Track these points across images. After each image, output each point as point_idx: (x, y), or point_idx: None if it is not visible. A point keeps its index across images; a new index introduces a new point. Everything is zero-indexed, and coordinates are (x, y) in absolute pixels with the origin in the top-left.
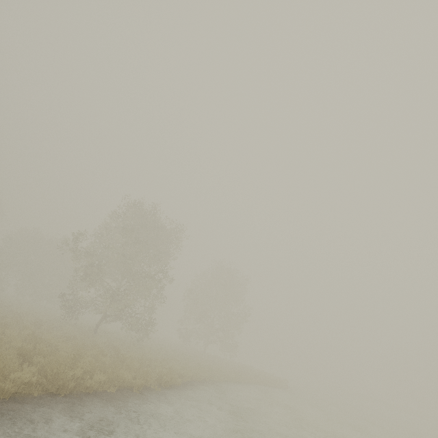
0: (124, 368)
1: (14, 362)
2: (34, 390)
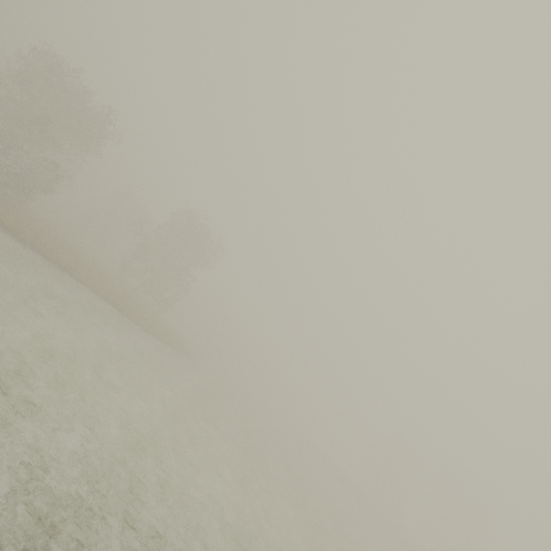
0: None
1: None
2: None
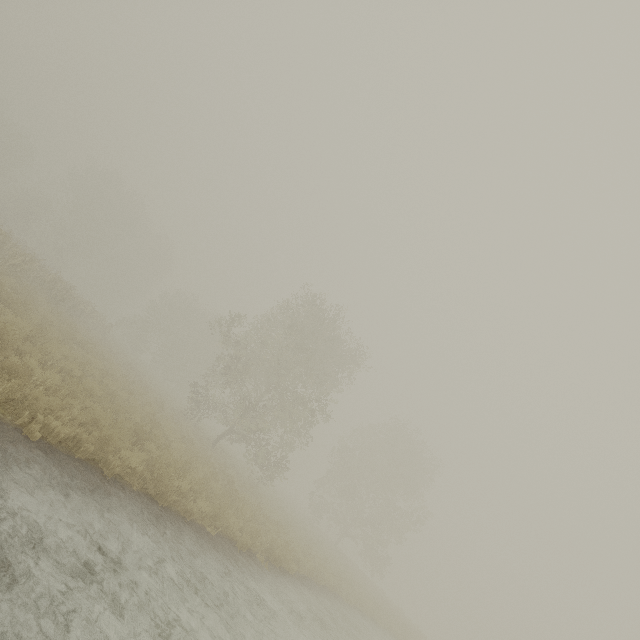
0: (232, 509)
1: (128, 437)
2: (136, 482)
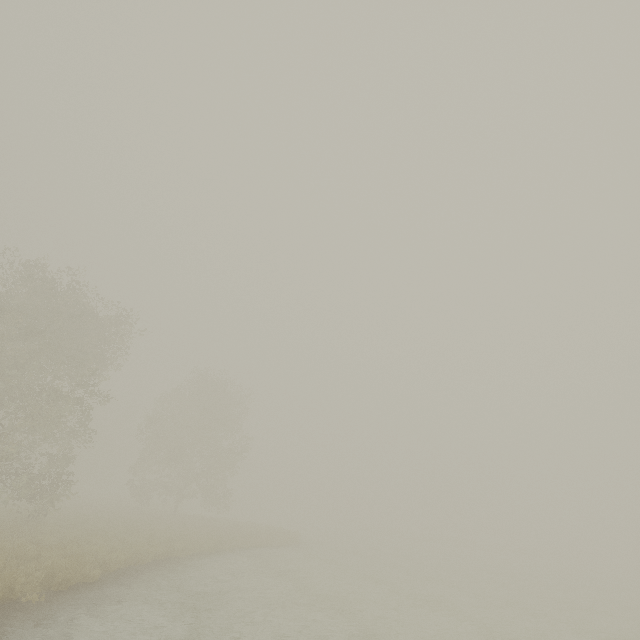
0: None
1: None
2: None
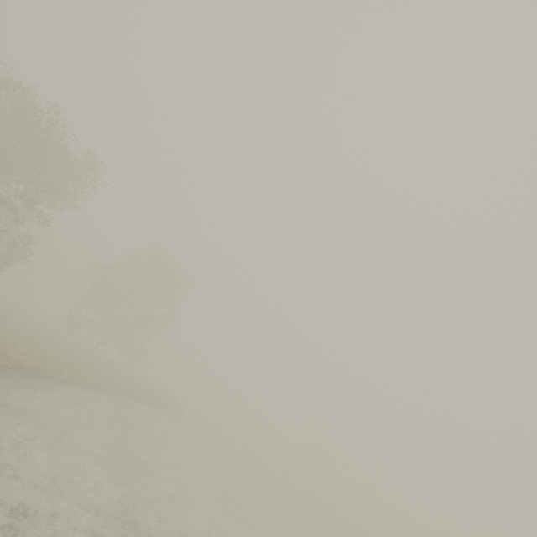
0: None
1: None
2: None
